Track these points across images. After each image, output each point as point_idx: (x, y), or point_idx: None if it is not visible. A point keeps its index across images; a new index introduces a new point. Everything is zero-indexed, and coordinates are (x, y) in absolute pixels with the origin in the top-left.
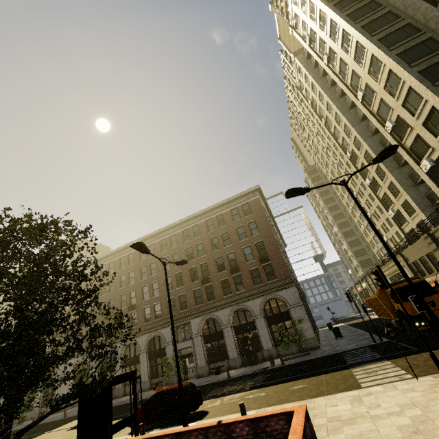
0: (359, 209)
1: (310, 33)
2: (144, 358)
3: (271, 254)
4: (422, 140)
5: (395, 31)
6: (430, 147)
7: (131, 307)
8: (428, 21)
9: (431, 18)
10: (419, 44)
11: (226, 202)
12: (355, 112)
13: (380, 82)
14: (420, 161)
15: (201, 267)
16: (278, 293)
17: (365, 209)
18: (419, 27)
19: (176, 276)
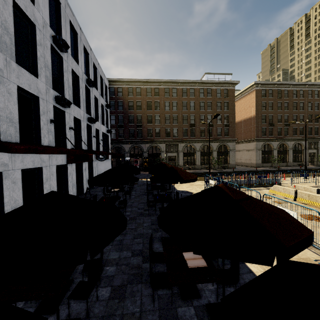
0: None
1: None
2: (291, 152)
3: None
4: None
5: None
6: None
7: (287, 124)
8: None
9: None
10: None
11: None
12: None
13: None
14: None
15: None
16: None
17: None
18: None
19: (314, 116)
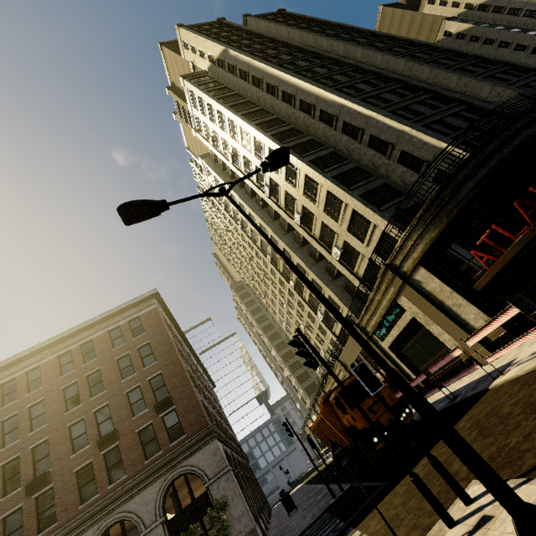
0: (248, 222)
1: (212, 134)
2: None
3: (175, 393)
4: (328, 228)
5: (284, 132)
6: (335, 234)
7: None
8: (308, 127)
9: (309, 125)
10: (305, 142)
11: (101, 319)
12: (267, 212)
13: (281, 175)
14: (331, 250)
15: (33, 453)
16: (189, 460)
17: (298, 322)
18: (302, 131)
19: None
